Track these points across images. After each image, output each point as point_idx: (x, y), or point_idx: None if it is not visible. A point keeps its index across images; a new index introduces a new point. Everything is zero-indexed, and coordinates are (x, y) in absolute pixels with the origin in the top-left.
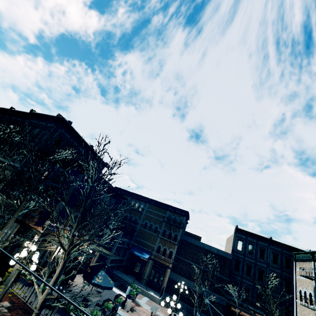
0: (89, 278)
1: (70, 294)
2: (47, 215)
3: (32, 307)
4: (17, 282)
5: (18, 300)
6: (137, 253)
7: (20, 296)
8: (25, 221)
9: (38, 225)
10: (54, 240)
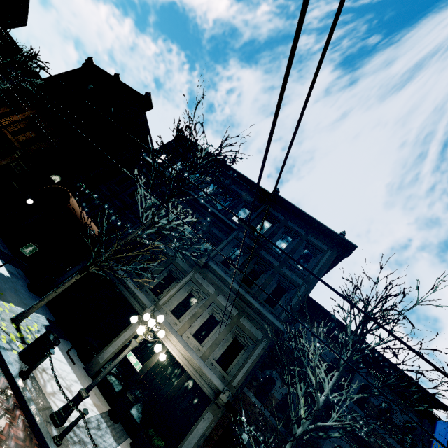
0: None
1: None
2: None
3: None
4: None
5: None
6: None
7: None
8: None
9: None
10: None
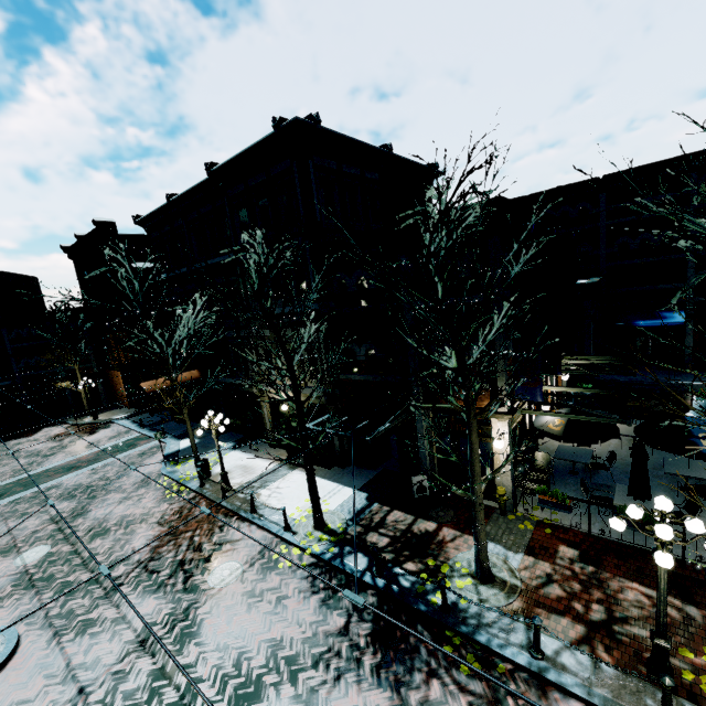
0: (682, 448)
1: (611, 470)
2: (494, 377)
3: (614, 539)
4: (531, 504)
5: (569, 533)
6: (642, 322)
7: (565, 525)
8: (437, 401)
9: (494, 405)
10: (528, 410)
